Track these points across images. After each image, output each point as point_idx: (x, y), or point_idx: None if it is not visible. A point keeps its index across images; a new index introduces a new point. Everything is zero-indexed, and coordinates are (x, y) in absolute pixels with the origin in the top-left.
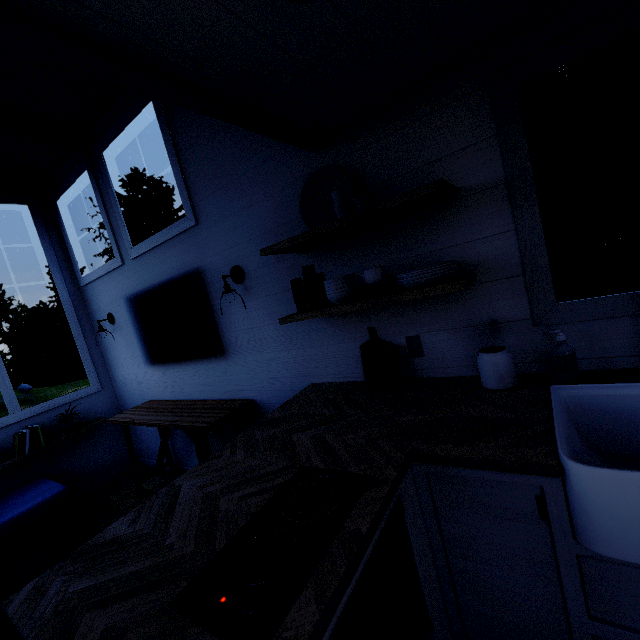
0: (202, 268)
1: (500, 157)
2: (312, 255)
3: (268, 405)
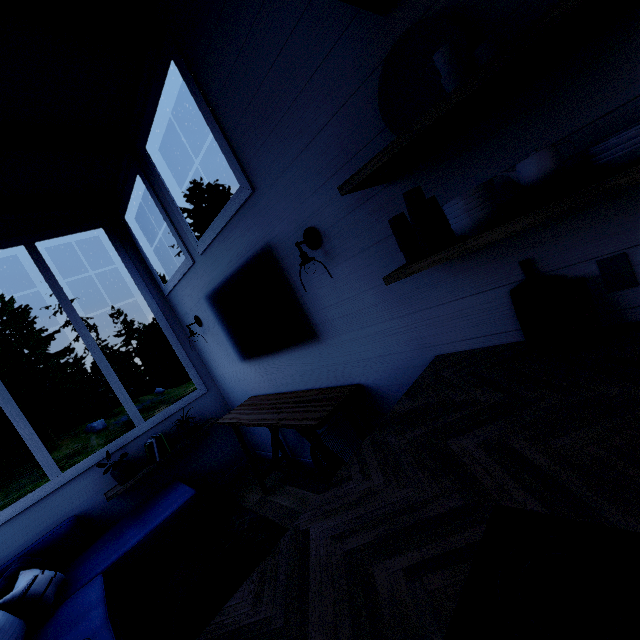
0: (271, 243)
1: None
2: (409, 179)
3: (381, 388)
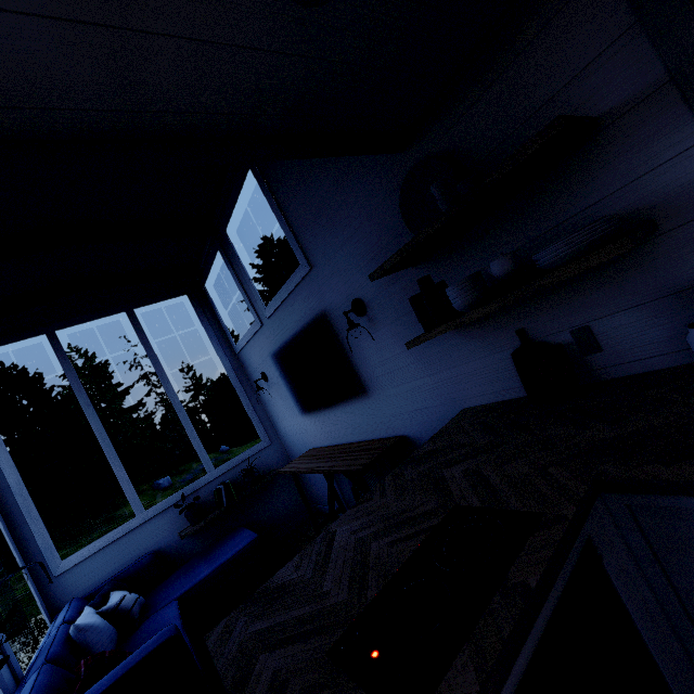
0: (325, 310)
1: (652, 48)
2: (428, 264)
3: (421, 439)
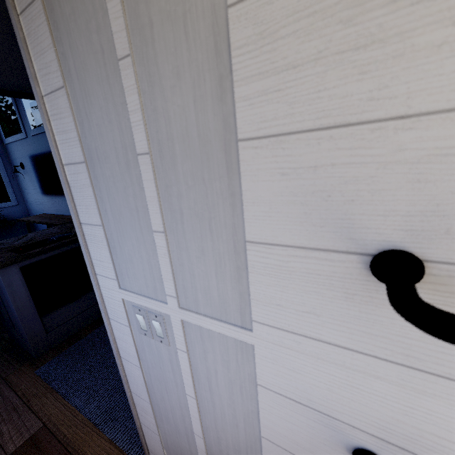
0: None
1: None
2: None
3: None
